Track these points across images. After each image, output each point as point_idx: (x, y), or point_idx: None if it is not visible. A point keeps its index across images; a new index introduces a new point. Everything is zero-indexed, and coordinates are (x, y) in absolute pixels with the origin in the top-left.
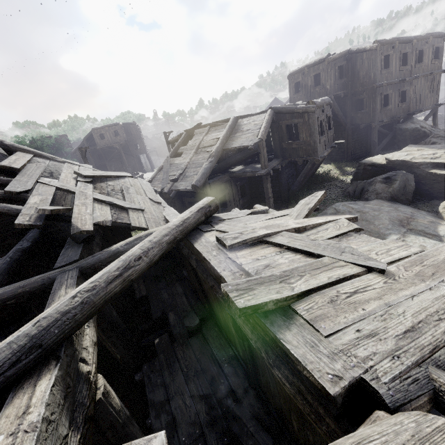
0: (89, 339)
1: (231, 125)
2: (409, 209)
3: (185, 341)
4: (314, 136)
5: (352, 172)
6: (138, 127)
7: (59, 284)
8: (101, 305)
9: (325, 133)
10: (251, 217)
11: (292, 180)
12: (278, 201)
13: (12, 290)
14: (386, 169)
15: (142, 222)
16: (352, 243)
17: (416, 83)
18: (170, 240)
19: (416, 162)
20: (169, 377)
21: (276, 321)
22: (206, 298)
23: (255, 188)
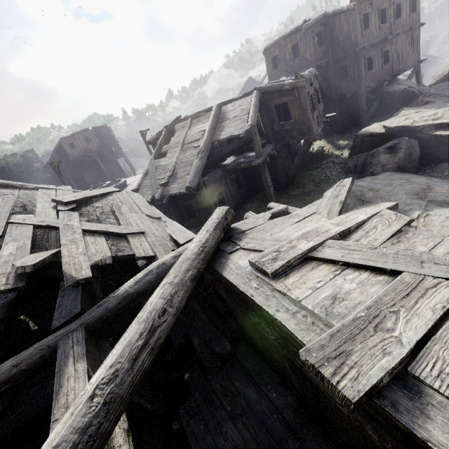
0: (120, 432)
1: (215, 114)
2: (421, 178)
3: (219, 372)
4: (307, 113)
5: (346, 145)
6: (110, 129)
7: (63, 356)
8: (130, 396)
9: (316, 108)
10: (274, 222)
11: (287, 163)
12: (277, 188)
13: (4, 373)
14: (385, 137)
15: (147, 248)
16: (416, 243)
17: (397, 41)
18: (194, 275)
19: (418, 126)
20: (212, 421)
21: (399, 401)
22: (234, 319)
23: (250, 178)
